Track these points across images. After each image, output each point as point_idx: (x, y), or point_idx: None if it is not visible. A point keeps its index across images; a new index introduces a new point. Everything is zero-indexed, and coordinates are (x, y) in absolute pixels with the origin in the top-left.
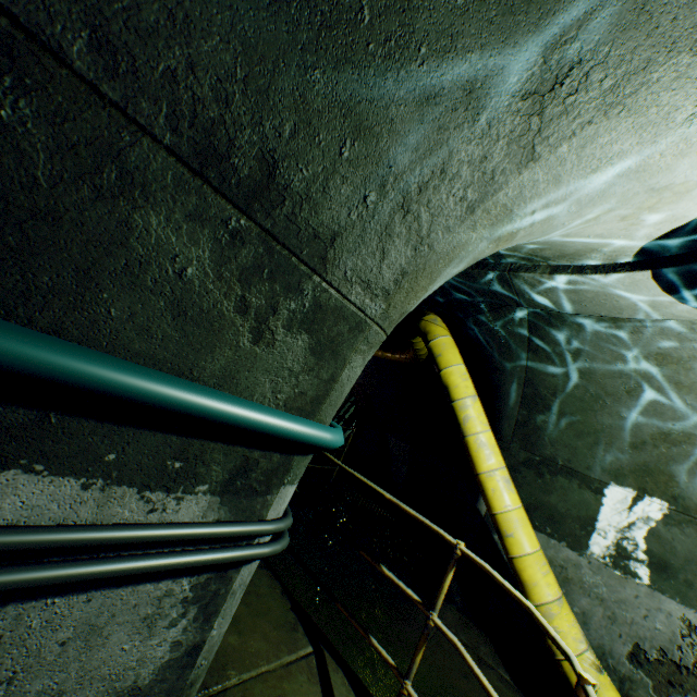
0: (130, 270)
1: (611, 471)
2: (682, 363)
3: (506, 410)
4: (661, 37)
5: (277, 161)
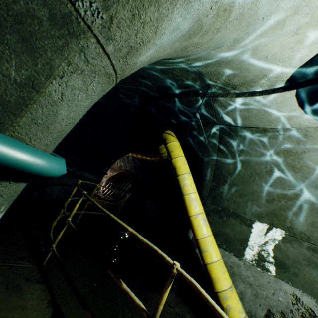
0: None
1: (256, 214)
2: (297, 155)
3: (205, 183)
4: None
5: None
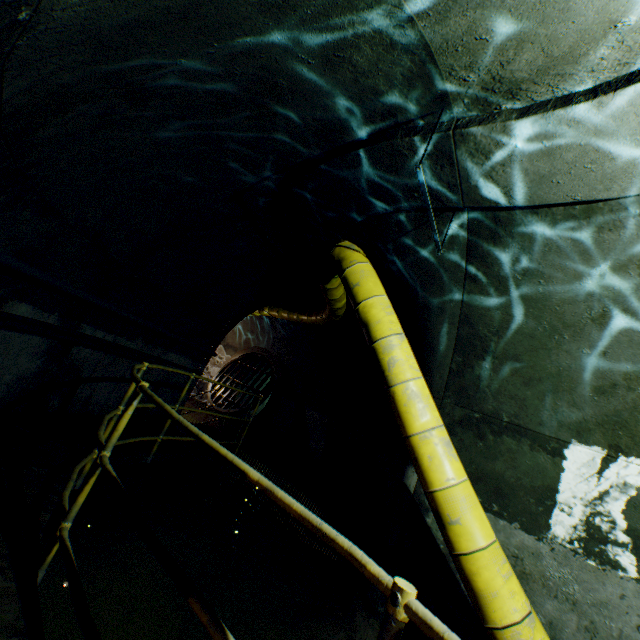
0: None
1: (572, 425)
2: None
3: (438, 357)
4: None
5: None
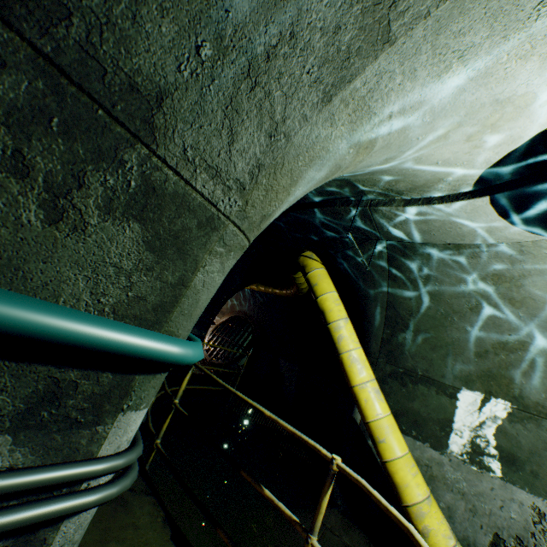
0: None
1: (462, 377)
2: (514, 281)
3: (373, 330)
4: None
5: None
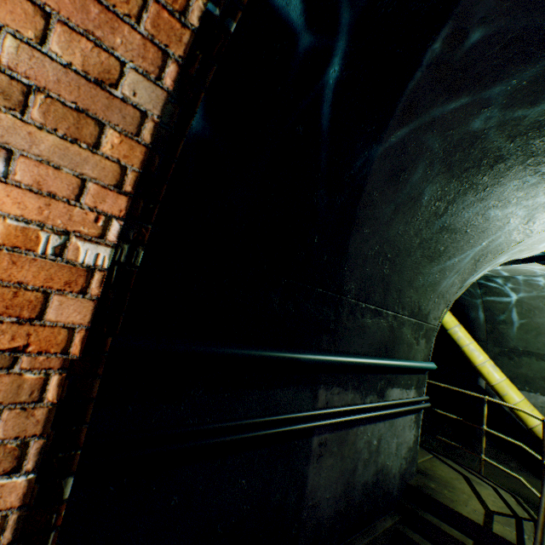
0: (402, 341)
1: None
2: None
3: (478, 326)
4: (503, 245)
5: (420, 306)
